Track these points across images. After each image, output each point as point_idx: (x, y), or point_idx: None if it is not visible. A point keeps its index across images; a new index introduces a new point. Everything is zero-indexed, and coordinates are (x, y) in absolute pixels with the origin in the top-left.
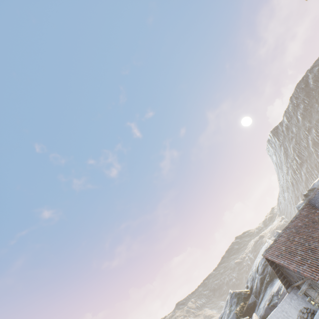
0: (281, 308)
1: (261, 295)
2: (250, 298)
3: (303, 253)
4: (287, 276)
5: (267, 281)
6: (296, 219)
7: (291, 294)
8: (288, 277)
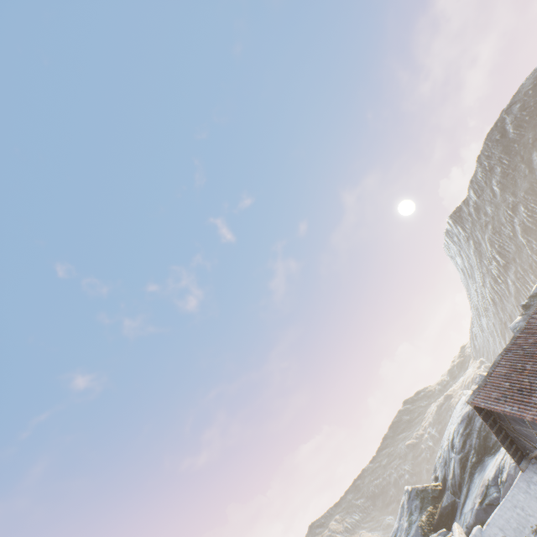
0: (512, 501)
1: (464, 489)
2: (444, 497)
3: None
4: (518, 439)
5: (472, 462)
6: (523, 334)
7: (528, 473)
8: (519, 441)
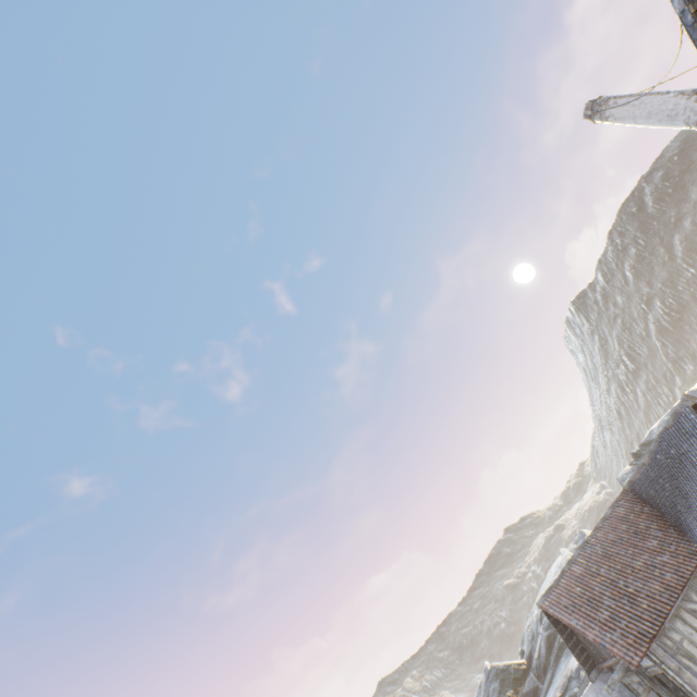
0: None
1: (548, 674)
2: (526, 681)
3: (614, 605)
4: (589, 648)
5: (560, 643)
6: (606, 525)
7: (599, 683)
8: (590, 650)
